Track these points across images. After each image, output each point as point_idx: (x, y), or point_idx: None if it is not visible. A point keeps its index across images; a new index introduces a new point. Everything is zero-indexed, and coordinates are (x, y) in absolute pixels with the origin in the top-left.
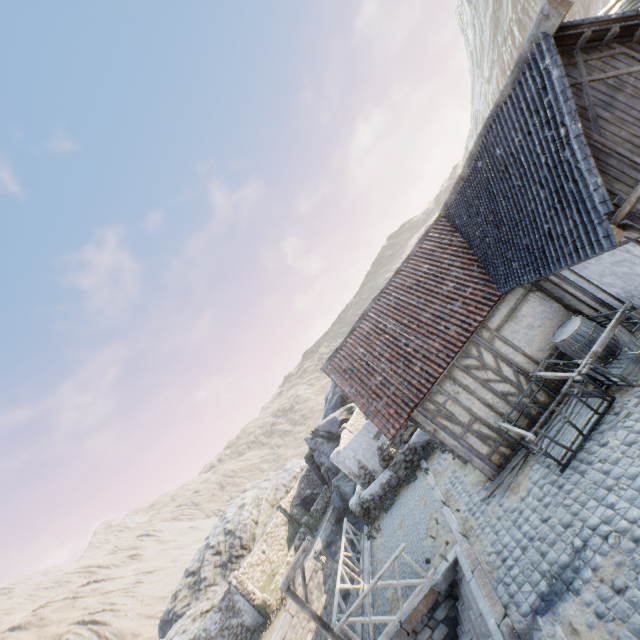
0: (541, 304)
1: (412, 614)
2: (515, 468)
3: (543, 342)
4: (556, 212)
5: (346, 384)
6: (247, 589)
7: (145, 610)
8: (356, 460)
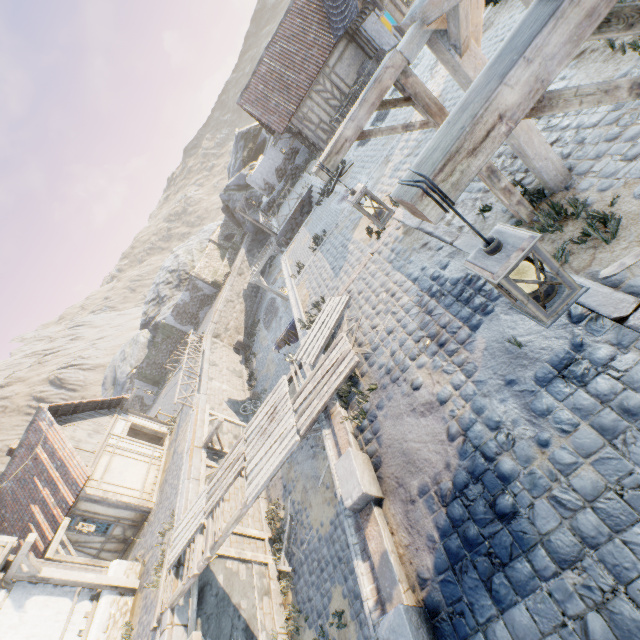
0: (355, 52)
1: (294, 211)
2: None
3: (354, 76)
4: None
5: (255, 110)
6: (203, 278)
7: (112, 352)
8: (263, 180)
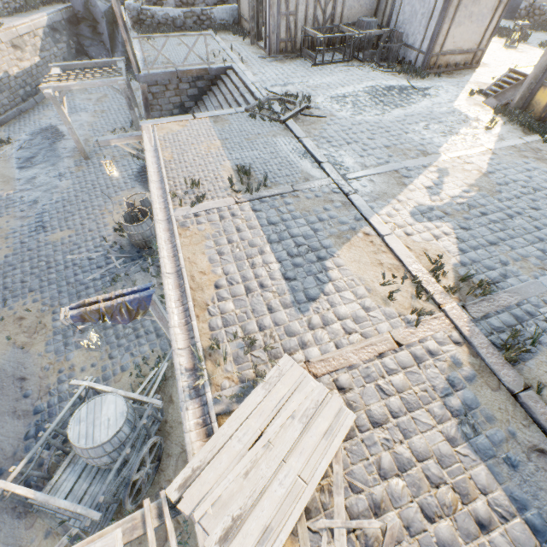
0: None
1: (187, 71)
2: (288, 57)
3: (353, 16)
4: None
5: None
6: None
7: None
8: None
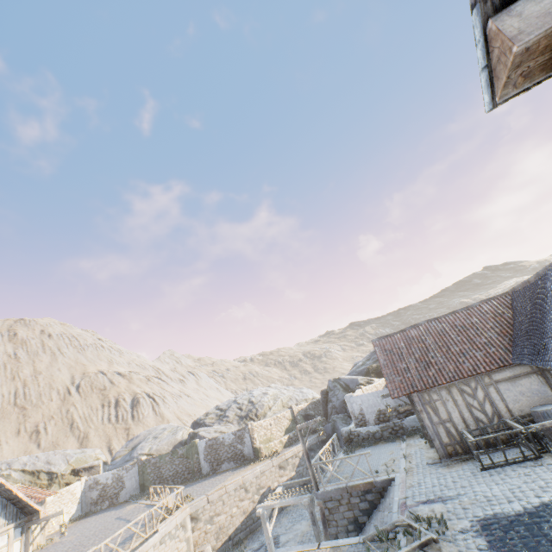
0: (538, 385)
1: (354, 485)
2: (458, 460)
3: (524, 407)
4: (551, 336)
5: (382, 357)
6: (254, 435)
7: (178, 413)
8: (360, 407)
